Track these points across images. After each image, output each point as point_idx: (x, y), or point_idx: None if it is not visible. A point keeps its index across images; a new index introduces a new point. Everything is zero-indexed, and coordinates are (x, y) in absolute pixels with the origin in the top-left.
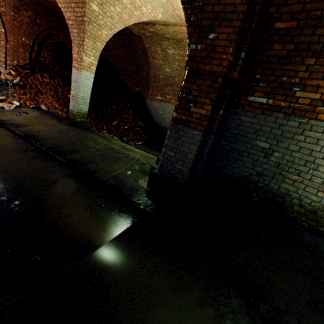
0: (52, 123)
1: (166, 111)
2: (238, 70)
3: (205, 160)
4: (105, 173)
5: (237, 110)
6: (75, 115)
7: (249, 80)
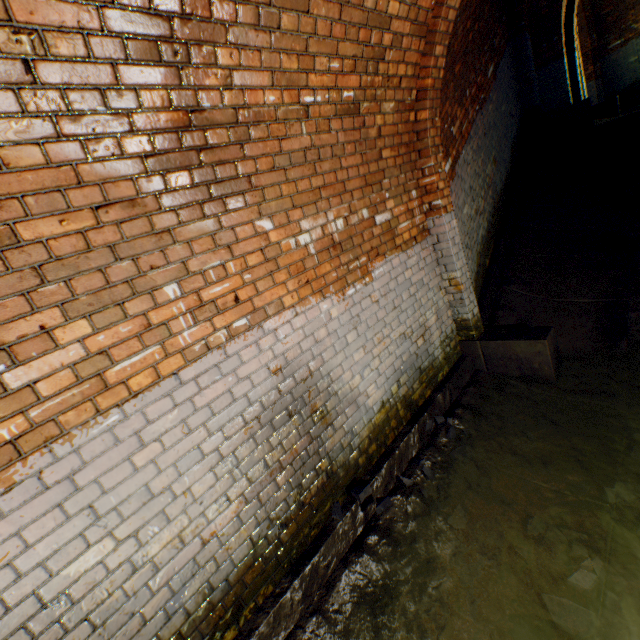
0: None
1: None
2: (595, 43)
3: (603, 95)
4: None
5: (606, 58)
6: None
7: (604, 41)
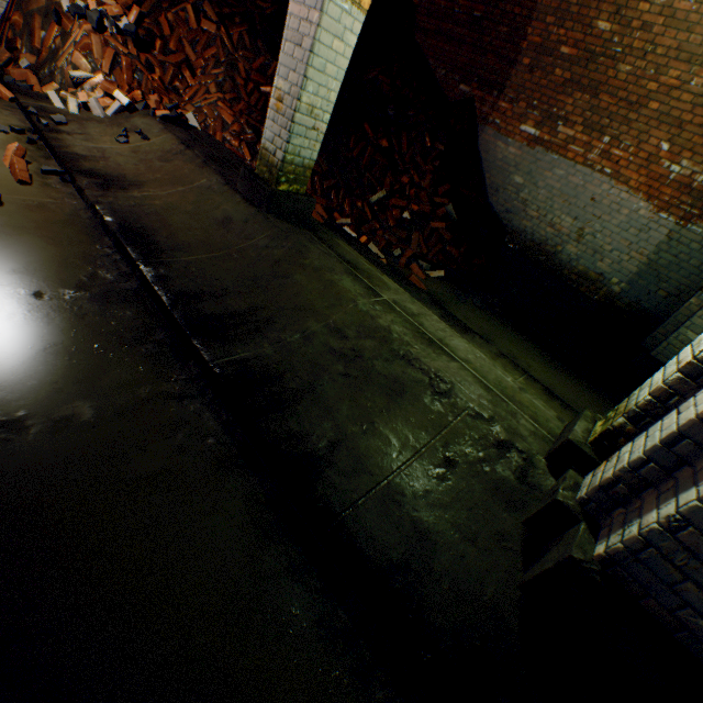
0: (205, 186)
1: (541, 179)
2: None
3: None
4: (357, 472)
5: None
6: (274, 171)
7: None
